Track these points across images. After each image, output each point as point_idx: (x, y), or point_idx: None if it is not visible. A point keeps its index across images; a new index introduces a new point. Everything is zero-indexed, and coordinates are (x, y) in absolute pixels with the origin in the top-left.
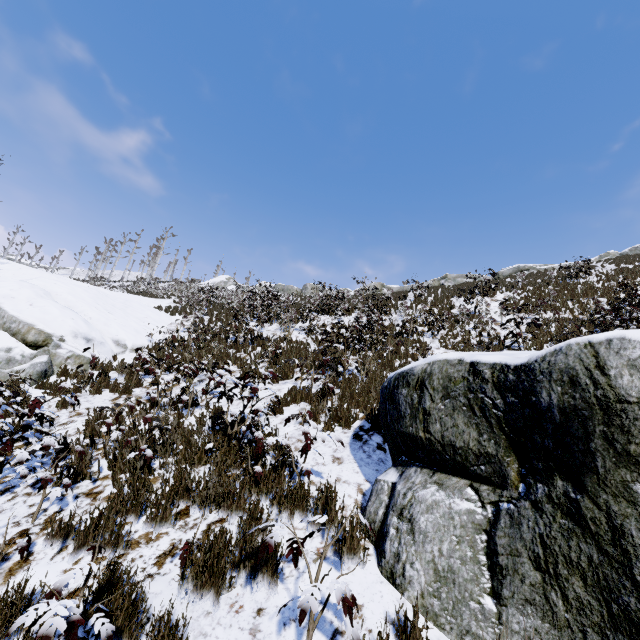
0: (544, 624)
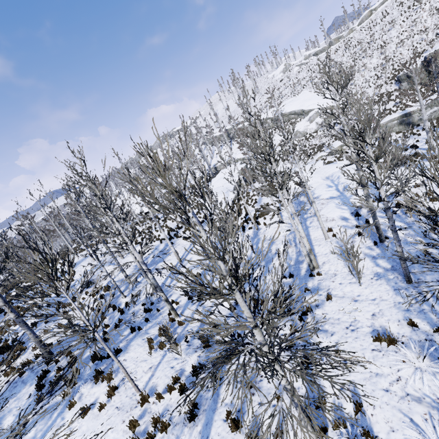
0: (410, 85)
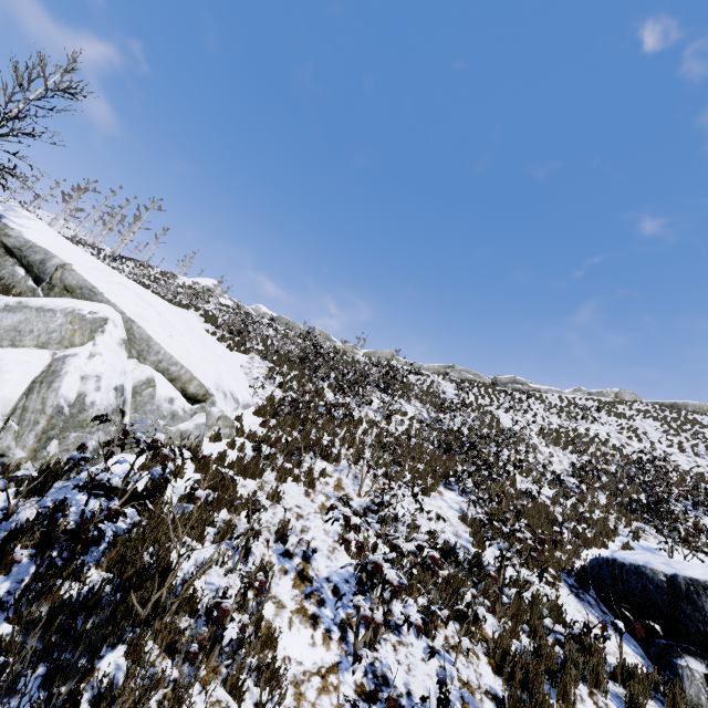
0: None
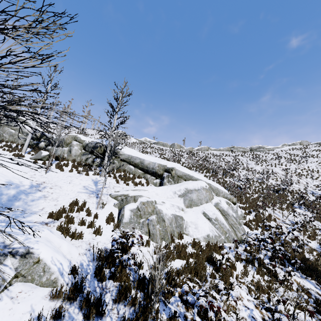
0: None
